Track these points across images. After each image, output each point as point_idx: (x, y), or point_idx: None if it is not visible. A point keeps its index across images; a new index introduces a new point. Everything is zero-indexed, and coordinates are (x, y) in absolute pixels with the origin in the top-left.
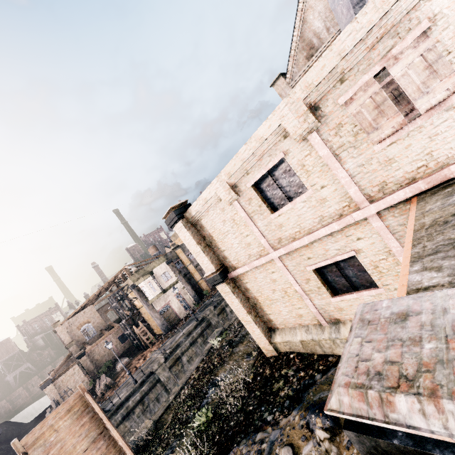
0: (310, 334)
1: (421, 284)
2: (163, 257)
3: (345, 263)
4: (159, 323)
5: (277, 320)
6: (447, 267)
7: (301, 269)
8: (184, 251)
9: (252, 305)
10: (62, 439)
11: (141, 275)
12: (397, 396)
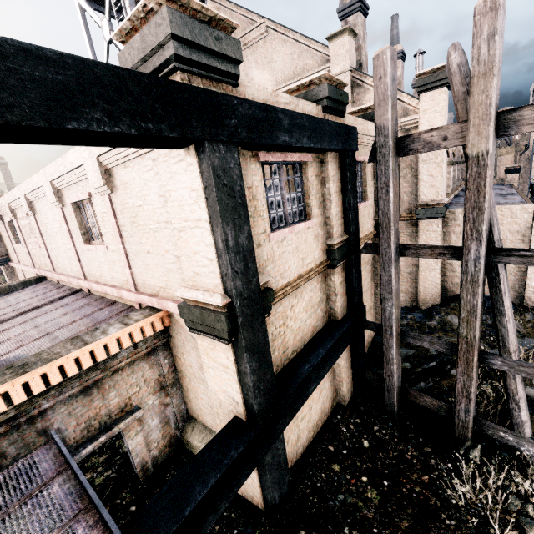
0: None
1: None
2: None
3: None
4: None
5: None
6: None
7: None
8: None
9: None
10: None
11: None
12: None
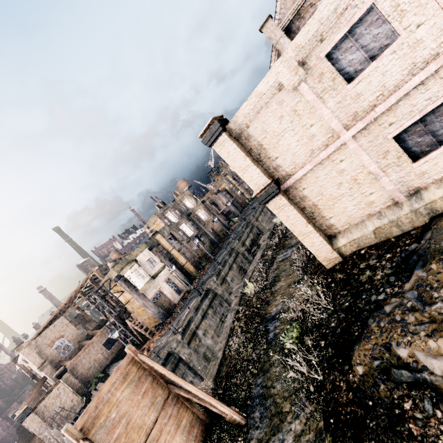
0: (384, 218)
1: None
2: (143, 243)
3: (433, 115)
4: (154, 311)
5: (340, 222)
6: None
7: (379, 141)
8: (164, 236)
9: (307, 216)
10: (125, 413)
11: (124, 265)
12: None
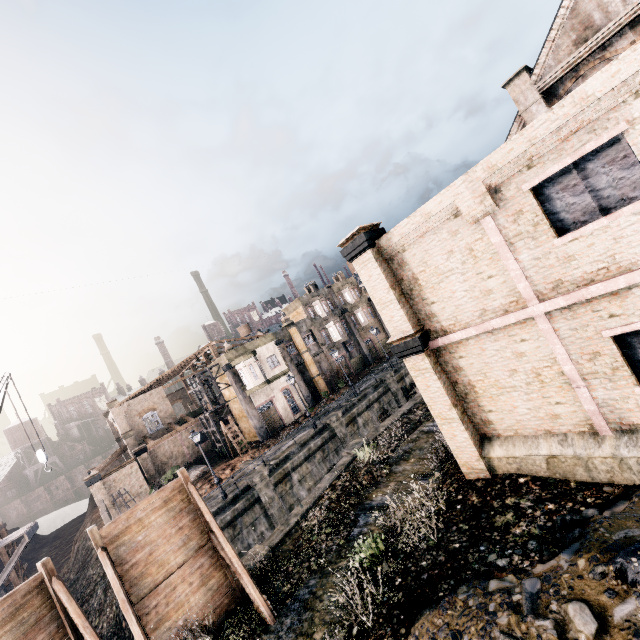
0: (569, 447)
1: None
2: (271, 334)
3: None
4: (256, 424)
5: (502, 423)
6: None
7: (588, 334)
8: (300, 331)
9: (458, 395)
10: (152, 541)
11: (240, 353)
12: None
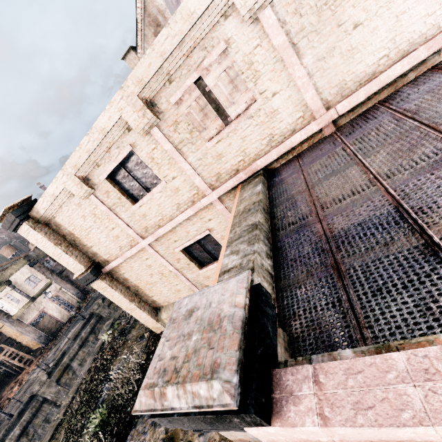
0: None
1: (227, 267)
2: (22, 259)
3: (205, 240)
4: (34, 337)
5: (160, 300)
6: (242, 251)
7: (171, 251)
8: None
9: (134, 292)
10: None
11: None
12: (168, 388)
